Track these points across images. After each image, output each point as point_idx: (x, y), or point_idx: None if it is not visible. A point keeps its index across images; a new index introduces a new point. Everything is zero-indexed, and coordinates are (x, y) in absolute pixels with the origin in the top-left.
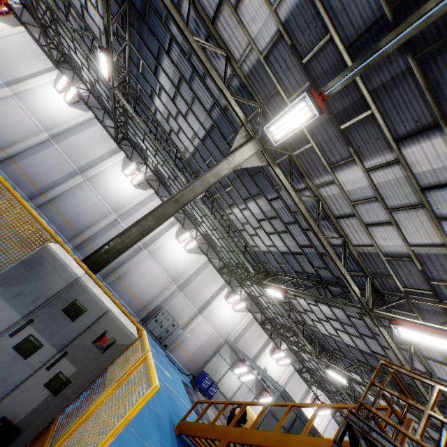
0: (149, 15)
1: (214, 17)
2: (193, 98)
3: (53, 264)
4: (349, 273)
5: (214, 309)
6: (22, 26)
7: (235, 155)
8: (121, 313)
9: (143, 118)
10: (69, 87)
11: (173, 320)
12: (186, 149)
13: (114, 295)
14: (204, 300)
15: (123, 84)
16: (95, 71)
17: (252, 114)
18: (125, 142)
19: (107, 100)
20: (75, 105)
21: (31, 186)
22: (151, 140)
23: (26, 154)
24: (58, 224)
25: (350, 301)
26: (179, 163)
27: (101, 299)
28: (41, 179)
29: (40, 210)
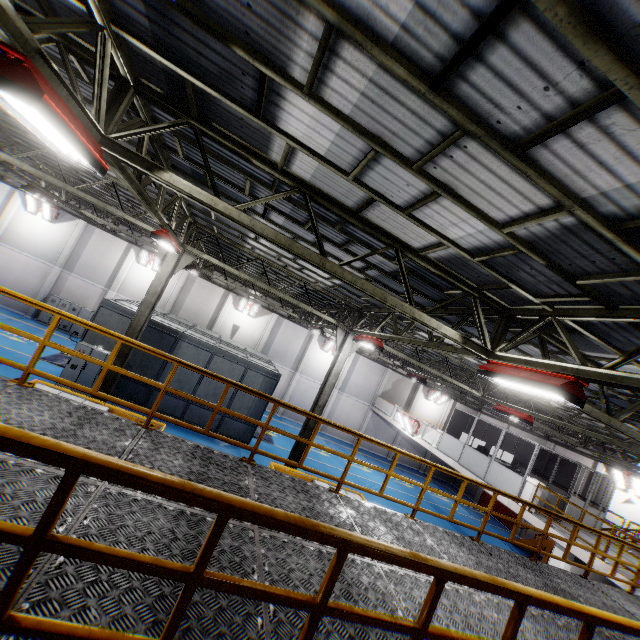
0: None
1: None
2: None
3: None
4: None
5: (129, 279)
6: None
7: None
8: None
9: None
10: None
11: (71, 305)
12: None
13: None
14: (110, 273)
15: None
16: None
17: None
18: None
19: None
20: None
21: None
22: None
23: None
24: None
25: (30, 144)
26: None
27: None
28: None
29: None
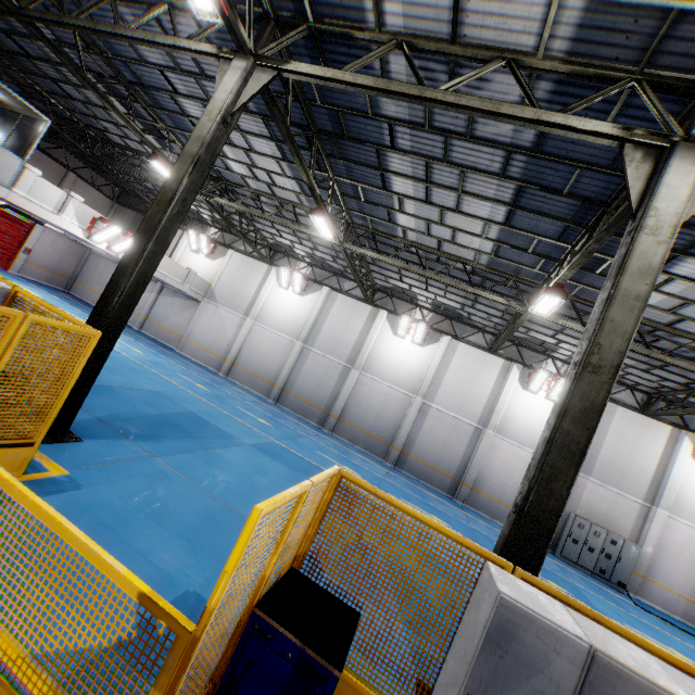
0: (346, 123)
1: (452, 30)
2: (462, 173)
3: (531, 630)
4: None
5: (681, 487)
6: (228, 250)
7: (654, 208)
8: (692, 682)
9: (393, 253)
10: (292, 276)
11: (607, 533)
12: (478, 253)
13: (481, 517)
14: (648, 477)
15: (348, 230)
16: (308, 240)
17: (614, 110)
18: (377, 295)
19: (335, 261)
20: (306, 292)
21: (314, 409)
22: (420, 274)
23: (294, 376)
24: (362, 442)
25: None
26: (473, 277)
27: (660, 682)
28: (319, 396)
29: (336, 434)
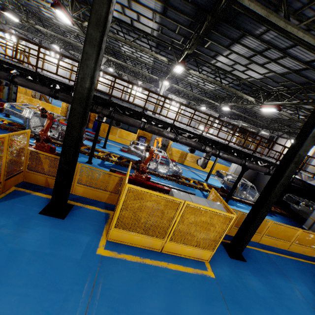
0: None
1: None
2: None
3: None
4: (25, 12)
5: None
6: None
7: None
8: None
9: None
10: None
11: None
12: None
13: None
14: None
15: None
16: None
17: None
18: None
19: None
20: None
21: None
22: None
23: None
24: None
25: (50, 25)
26: None
27: None
28: None
29: None
